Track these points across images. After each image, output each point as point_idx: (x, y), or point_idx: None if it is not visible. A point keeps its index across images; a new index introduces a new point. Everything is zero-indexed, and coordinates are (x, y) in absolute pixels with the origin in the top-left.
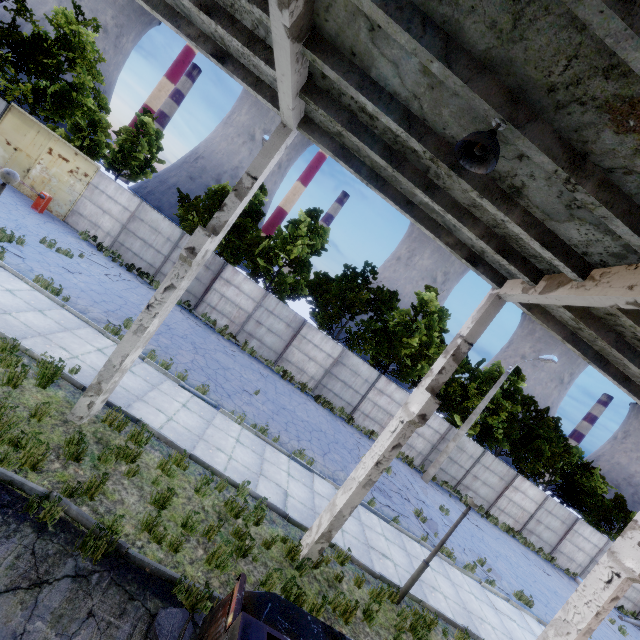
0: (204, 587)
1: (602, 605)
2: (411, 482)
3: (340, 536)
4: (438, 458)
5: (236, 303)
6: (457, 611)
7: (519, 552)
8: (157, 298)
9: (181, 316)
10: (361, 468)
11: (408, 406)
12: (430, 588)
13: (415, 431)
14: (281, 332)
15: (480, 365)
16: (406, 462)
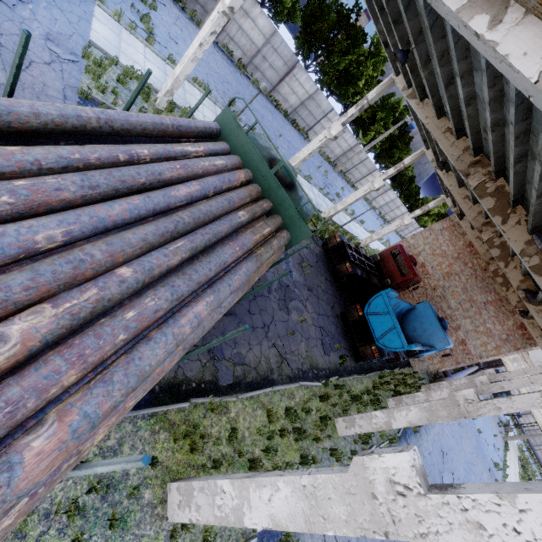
0: (319, 232)
1: (392, 230)
2: (332, 176)
3: (324, 211)
4: (346, 162)
5: (250, 37)
6: (348, 229)
7: (361, 202)
8: (314, 151)
9: (219, 57)
10: (349, 199)
11: (374, 183)
12: (343, 223)
13: (338, 144)
14: (279, 69)
15: (390, 98)
16: (328, 161)
